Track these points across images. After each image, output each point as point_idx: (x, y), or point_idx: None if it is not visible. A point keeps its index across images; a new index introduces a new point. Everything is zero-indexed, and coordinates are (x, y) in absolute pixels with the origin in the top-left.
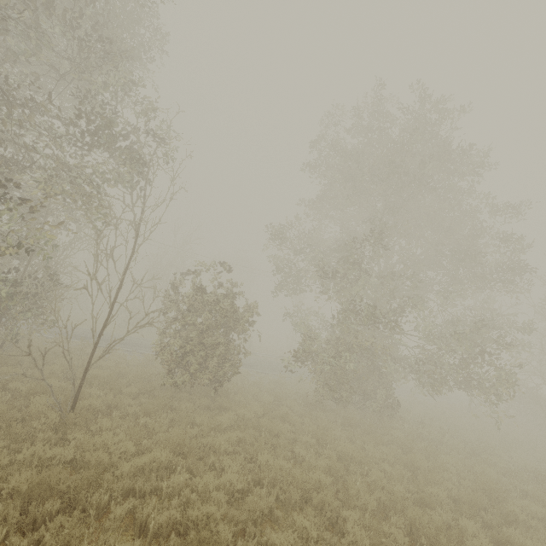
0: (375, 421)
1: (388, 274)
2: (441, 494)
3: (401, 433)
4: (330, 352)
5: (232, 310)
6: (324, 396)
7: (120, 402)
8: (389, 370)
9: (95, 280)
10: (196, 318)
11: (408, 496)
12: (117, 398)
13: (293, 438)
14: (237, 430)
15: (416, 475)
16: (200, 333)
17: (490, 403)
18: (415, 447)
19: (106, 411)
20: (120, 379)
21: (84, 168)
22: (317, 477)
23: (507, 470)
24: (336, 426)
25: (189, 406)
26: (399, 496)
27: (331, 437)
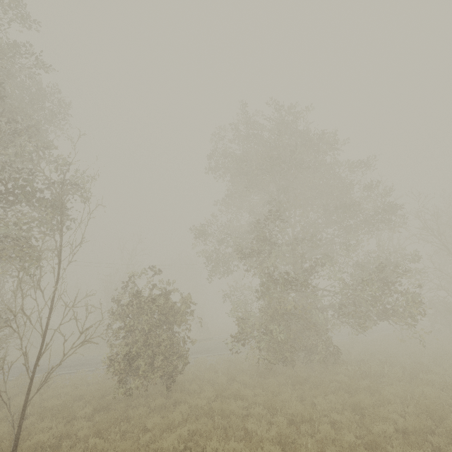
0: (322, 371)
1: (294, 239)
2: (388, 430)
3: (345, 377)
4: (265, 319)
5: (168, 306)
6: (271, 361)
7: (71, 429)
8: (320, 321)
9: (24, 314)
10: (137, 323)
11: (359, 442)
12: (67, 426)
13: (247, 414)
14: (188, 423)
15: (365, 416)
16: (144, 335)
17: (410, 326)
18: (360, 387)
19: (57, 444)
20: (77, 402)
21: (5, 218)
22: (266, 451)
23: (443, 384)
24: (286, 389)
25: (142, 411)
26: (348, 447)
27: (280, 401)
